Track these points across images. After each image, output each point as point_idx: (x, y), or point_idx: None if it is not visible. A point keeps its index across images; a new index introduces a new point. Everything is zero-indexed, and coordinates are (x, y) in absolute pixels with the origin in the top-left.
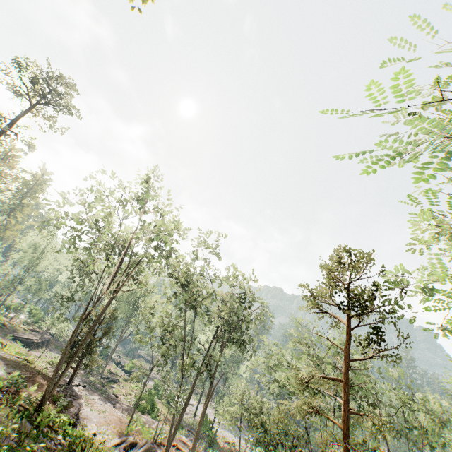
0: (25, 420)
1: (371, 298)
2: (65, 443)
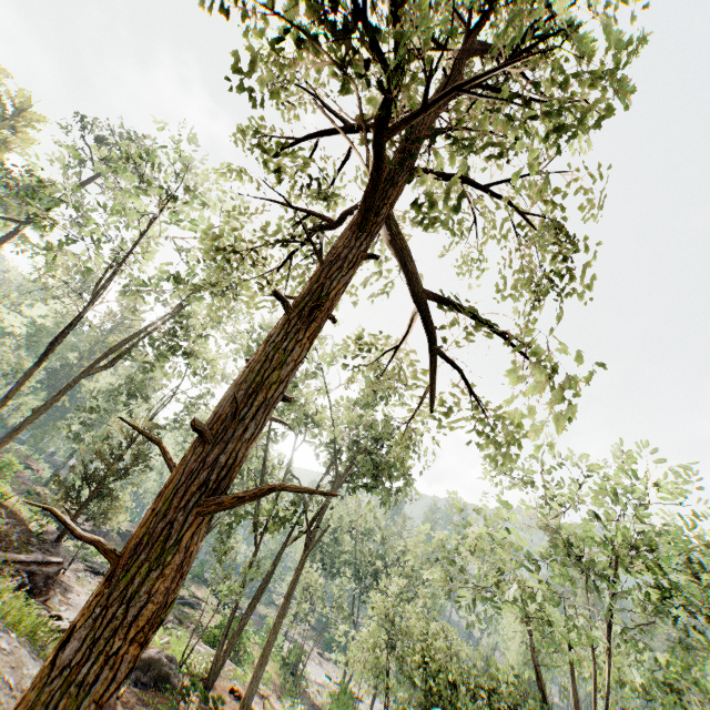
0: None
1: None
2: None
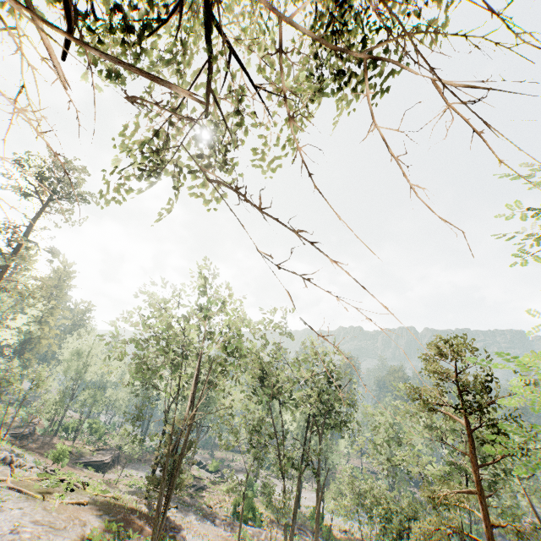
0: None
1: (488, 392)
2: None
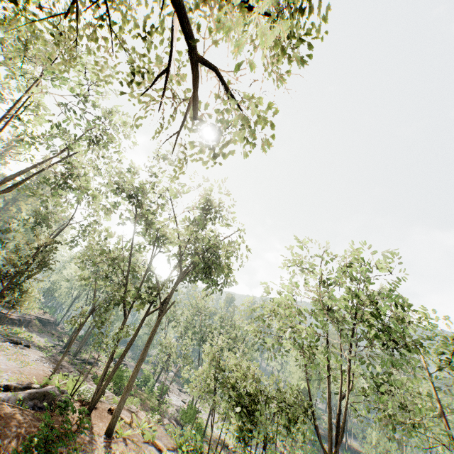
0: None
1: None
2: None
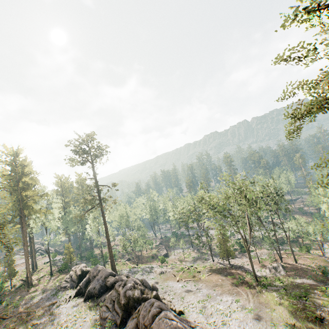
0: (268, 287)
1: None
2: (279, 284)
